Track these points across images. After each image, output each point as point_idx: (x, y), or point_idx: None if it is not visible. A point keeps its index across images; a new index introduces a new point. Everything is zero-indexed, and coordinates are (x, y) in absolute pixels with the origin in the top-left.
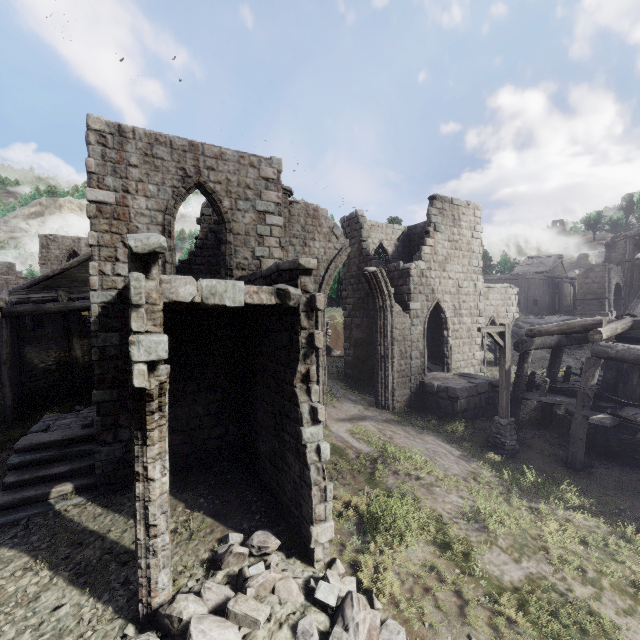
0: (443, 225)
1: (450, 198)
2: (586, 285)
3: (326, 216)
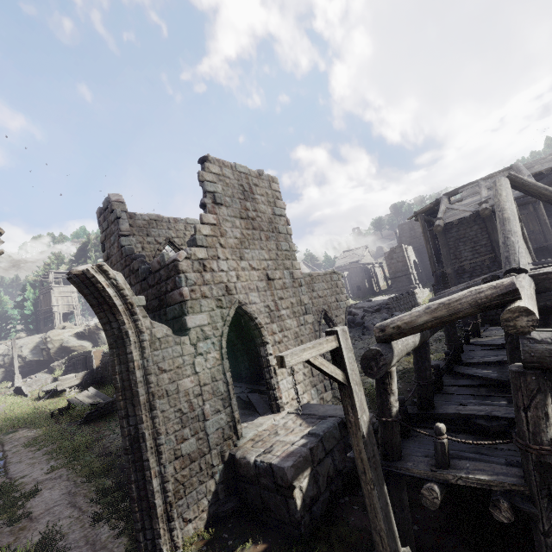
0: (228, 197)
1: (232, 163)
2: (393, 265)
3: None
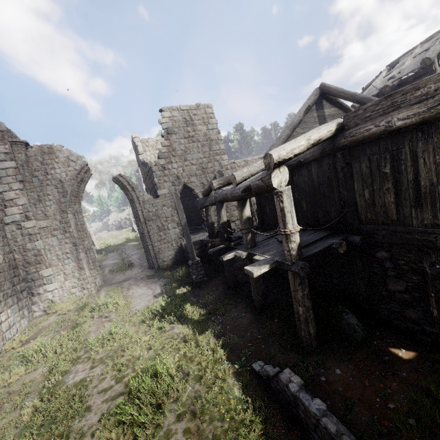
0: (176, 128)
1: (178, 106)
2: None
3: (61, 150)
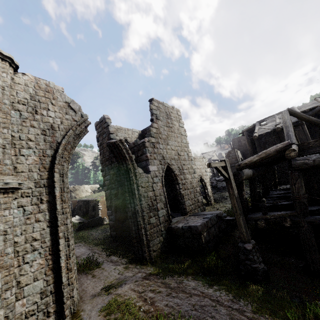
0: (161, 117)
1: (162, 102)
2: (230, 160)
3: (61, 92)
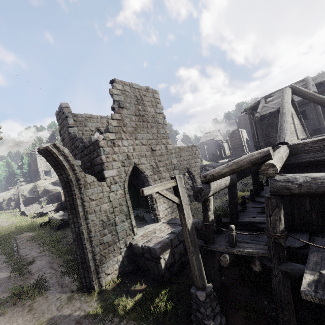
0: (127, 103)
1: (130, 83)
2: (233, 141)
3: None
